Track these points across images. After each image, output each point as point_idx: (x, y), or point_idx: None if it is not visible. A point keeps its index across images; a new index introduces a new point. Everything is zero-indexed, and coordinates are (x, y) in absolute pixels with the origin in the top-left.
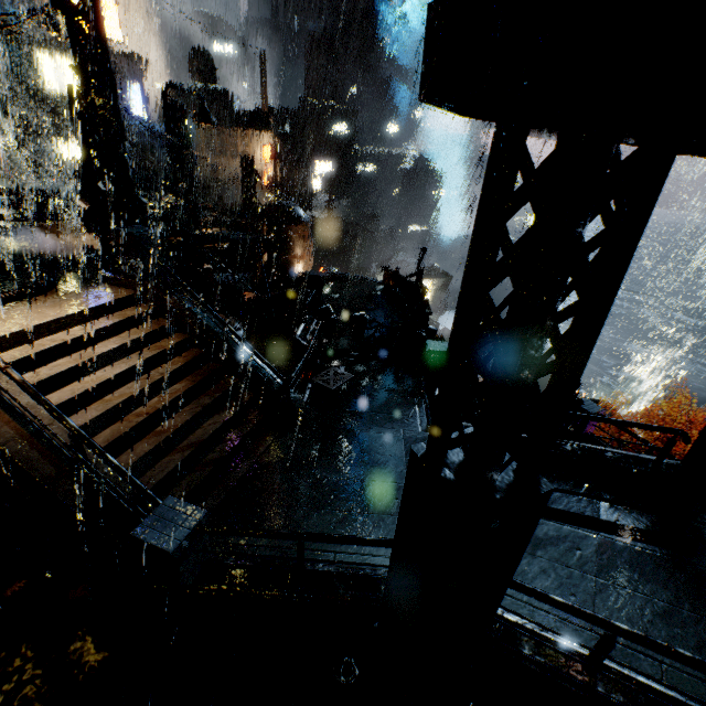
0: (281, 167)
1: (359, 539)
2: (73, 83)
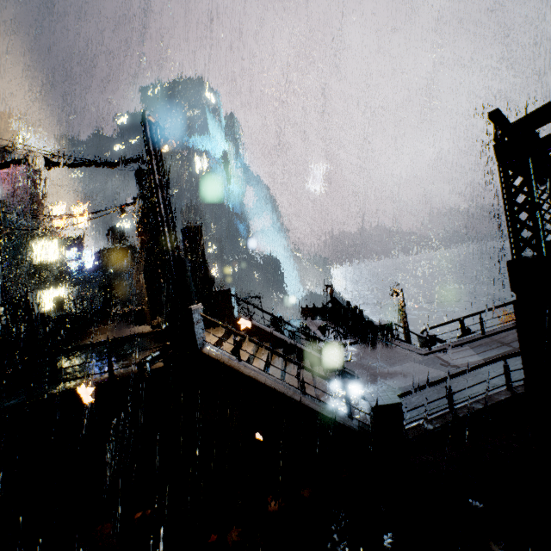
0: None
1: (473, 367)
2: (54, 256)
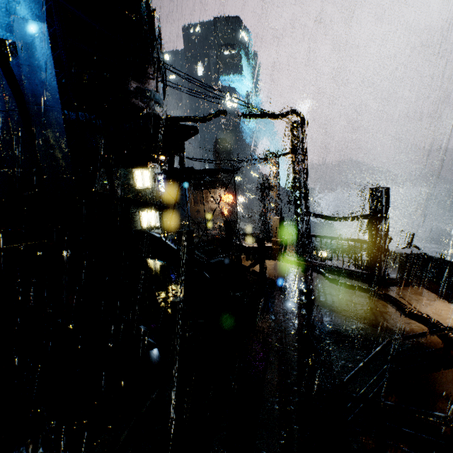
0: (229, 205)
1: None
2: (149, 182)
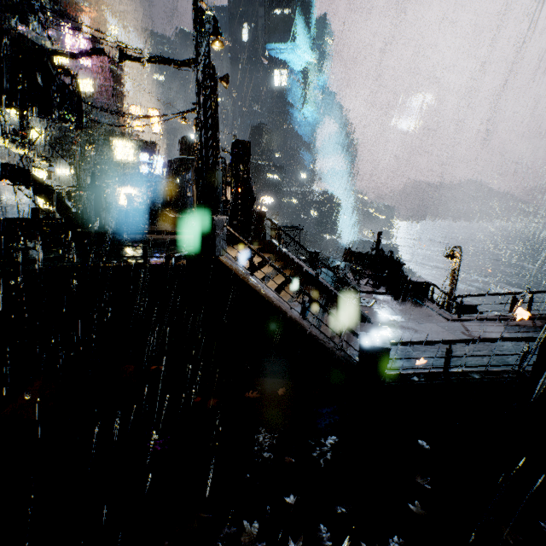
0: None
1: (485, 339)
2: (131, 156)
